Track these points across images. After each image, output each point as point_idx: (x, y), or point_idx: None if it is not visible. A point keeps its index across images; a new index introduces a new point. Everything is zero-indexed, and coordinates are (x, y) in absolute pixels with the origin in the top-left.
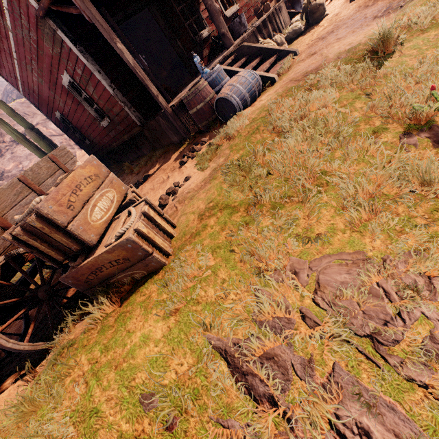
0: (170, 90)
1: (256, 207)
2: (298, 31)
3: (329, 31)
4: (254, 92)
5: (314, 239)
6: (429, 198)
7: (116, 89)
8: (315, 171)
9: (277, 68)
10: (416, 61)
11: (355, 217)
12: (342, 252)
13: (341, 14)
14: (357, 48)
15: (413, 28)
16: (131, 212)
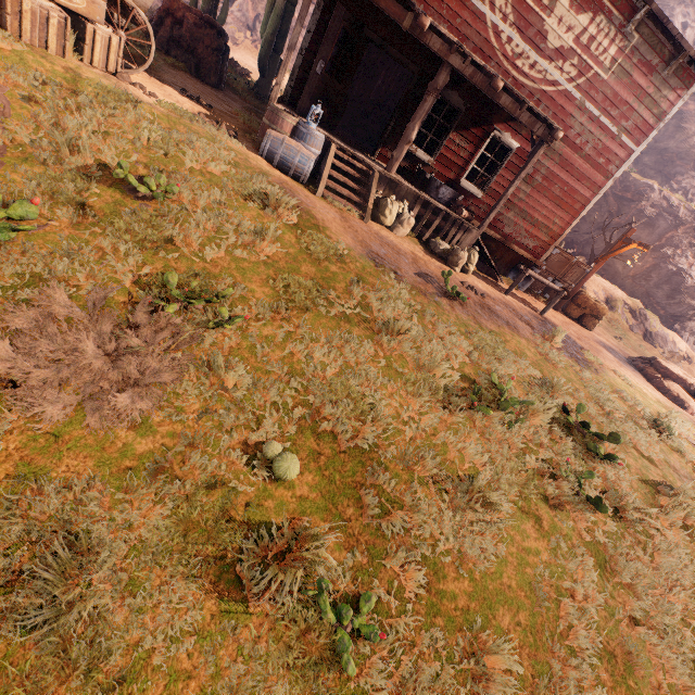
0: (325, 119)
1: (73, 93)
2: (436, 248)
3: (396, 246)
4: (288, 167)
5: (25, 101)
6: (61, 156)
7: (303, 58)
8: (110, 129)
9: (338, 199)
10: (248, 217)
11: (43, 119)
12: (11, 109)
13: (437, 268)
14: (308, 216)
15: (307, 235)
16: (47, 2)
